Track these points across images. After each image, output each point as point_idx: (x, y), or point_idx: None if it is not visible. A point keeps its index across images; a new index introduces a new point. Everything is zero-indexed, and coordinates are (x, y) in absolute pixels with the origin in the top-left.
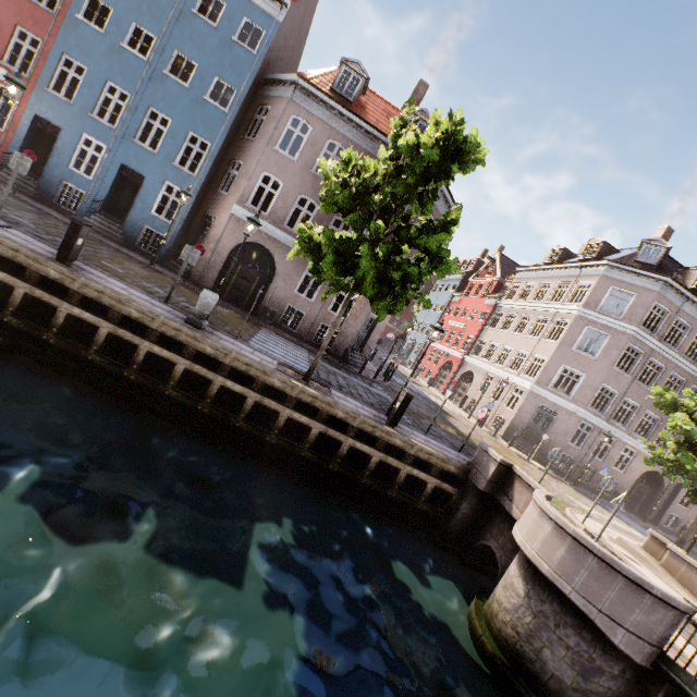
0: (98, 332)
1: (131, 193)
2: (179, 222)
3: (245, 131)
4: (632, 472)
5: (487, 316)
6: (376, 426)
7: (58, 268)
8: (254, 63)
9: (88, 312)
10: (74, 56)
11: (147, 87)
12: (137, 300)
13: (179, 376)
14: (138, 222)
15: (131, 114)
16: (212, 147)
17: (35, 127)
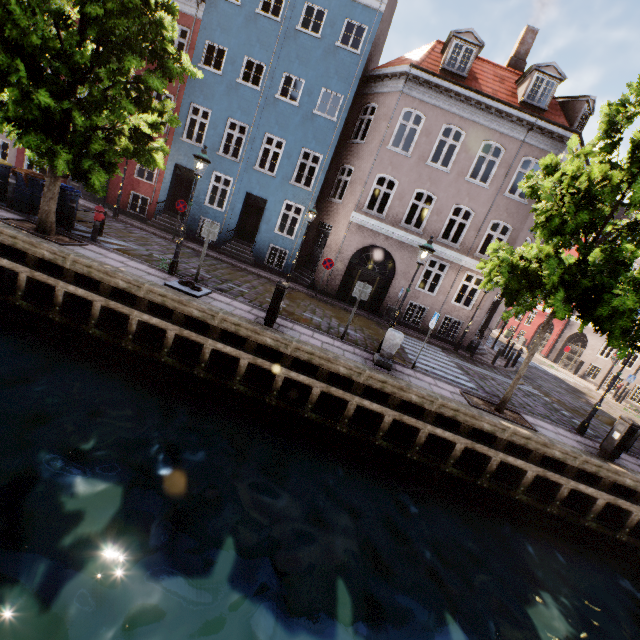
0: (312, 392)
1: (255, 216)
2: (299, 236)
3: (351, 134)
4: None
5: None
6: (600, 465)
7: (272, 336)
8: (358, 64)
9: (301, 373)
10: (200, 103)
11: (262, 115)
12: (331, 349)
13: (387, 426)
14: (265, 243)
15: (250, 145)
16: (325, 159)
17: (175, 175)
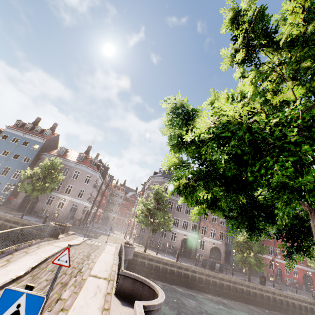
0: None
1: None
2: (10, 192)
3: (34, 166)
4: (178, 240)
5: None
6: (36, 224)
7: None
8: (36, 152)
9: None
10: None
11: (6, 162)
12: None
13: None
14: None
15: None
16: None
17: None
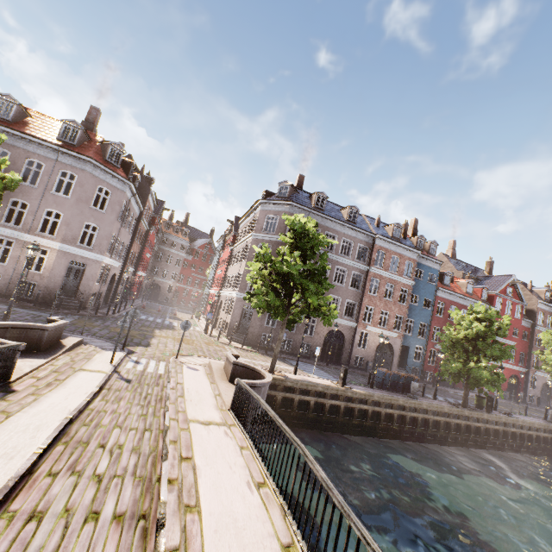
0: None
1: None
2: None
3: None
4: (319, 334)
5: (228, 259)
6: None
7: None
8: None
9: None
10: None
11: None
12: None
13: None
14: None
15: None
16: None
17: None
